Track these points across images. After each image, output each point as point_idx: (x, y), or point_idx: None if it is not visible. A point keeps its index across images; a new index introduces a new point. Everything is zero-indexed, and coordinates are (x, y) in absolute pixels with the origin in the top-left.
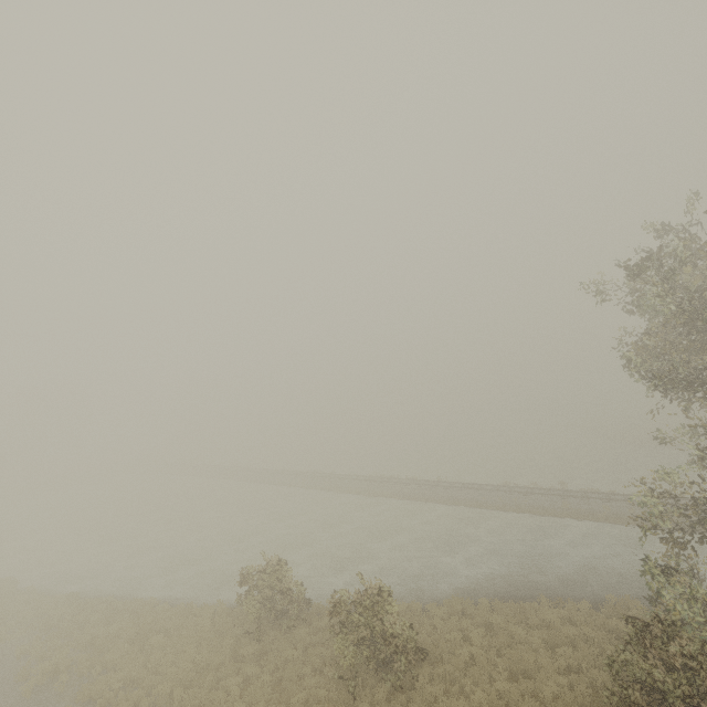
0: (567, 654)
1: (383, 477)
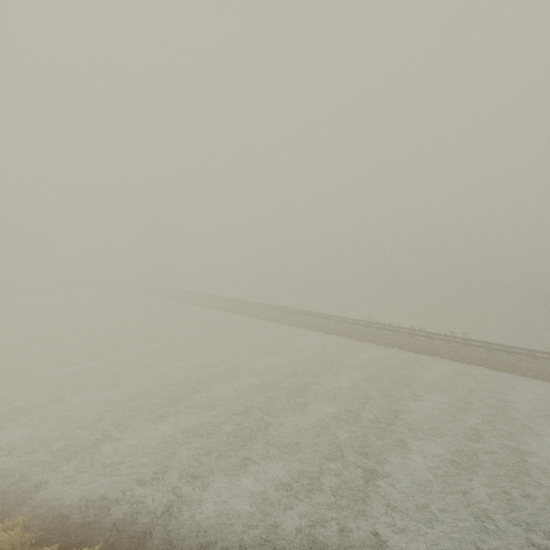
0: None
1: (388, 325)
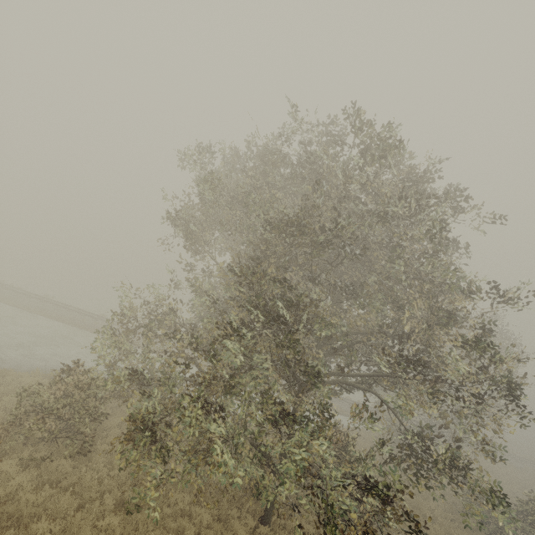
0: (11, 401)
1: None
